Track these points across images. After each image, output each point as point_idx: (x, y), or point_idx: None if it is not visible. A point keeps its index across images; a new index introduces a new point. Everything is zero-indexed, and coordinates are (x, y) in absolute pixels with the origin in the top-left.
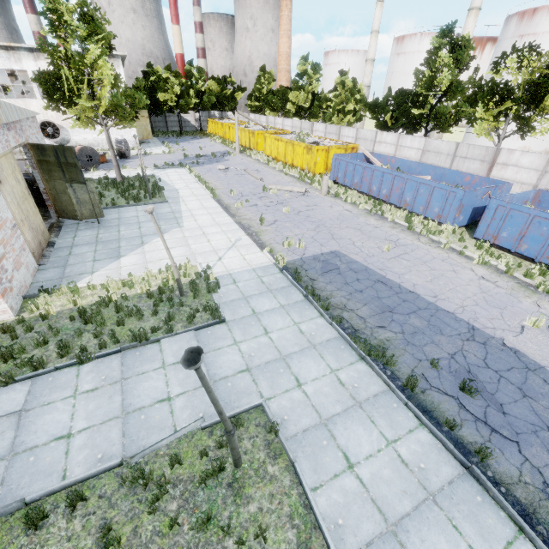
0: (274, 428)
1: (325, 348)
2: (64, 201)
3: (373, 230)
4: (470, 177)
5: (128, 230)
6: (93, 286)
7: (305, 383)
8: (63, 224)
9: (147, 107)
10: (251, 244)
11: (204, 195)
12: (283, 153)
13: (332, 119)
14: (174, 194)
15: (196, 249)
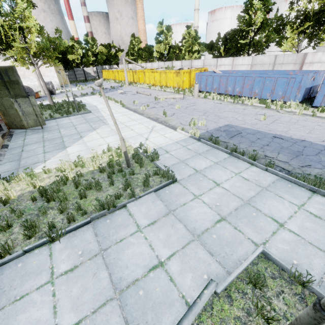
0: (300, 278)
1: (276, 189)
2: (12, 114)
3: (243, 110)
4: (292, 72)
5: (67, 130)
6: (48, 169)
7: (285, 222)
8: (13, 133)
9: (62, 64)
10: (165, 128)
11: (115, 106)
12: (158, 80)
13: (185, 57)
14: (94, 108)
15: (124, 135)
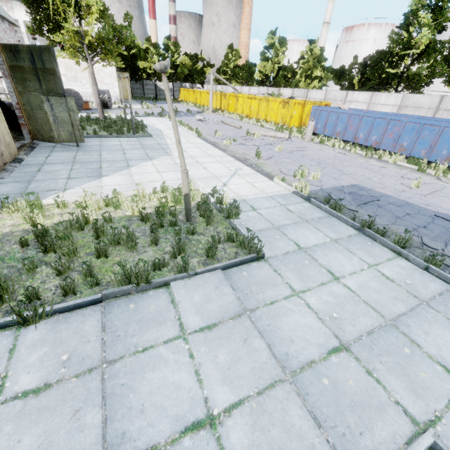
0: None
1: (448, 308)
2: (40, 118)
3: (381, 169)
4: None
5: (110, 154)
6: (62, 202)
7: None
8: (37, 145)
9: (128, 72)
10: (256, 174)
11: (188, 134)
12: (256, 110)
13: (299, 84)
14: (157, 132)
15: (192, 174)
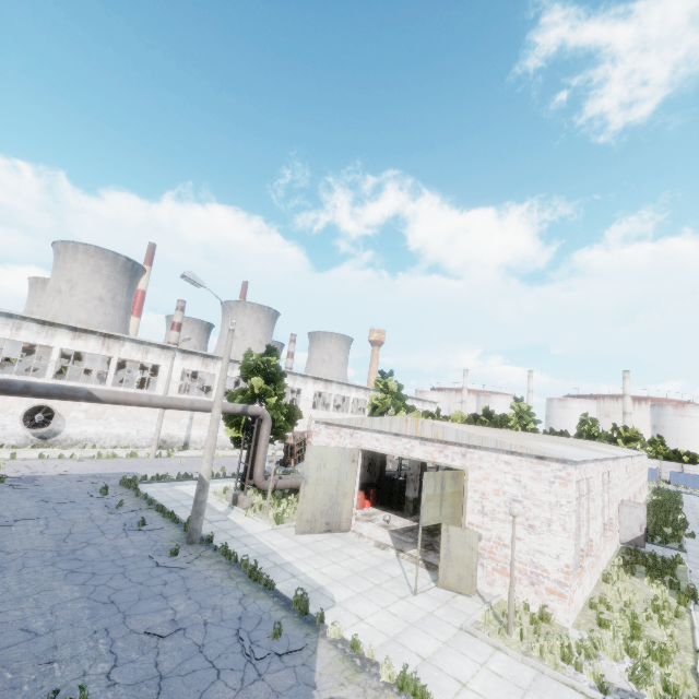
0: None
1: None
2: None
3: None
4: None
5: None
6: None
7: None
8: None
9: None
10: None
11: None
12: None
13: None
14: None
15: None
